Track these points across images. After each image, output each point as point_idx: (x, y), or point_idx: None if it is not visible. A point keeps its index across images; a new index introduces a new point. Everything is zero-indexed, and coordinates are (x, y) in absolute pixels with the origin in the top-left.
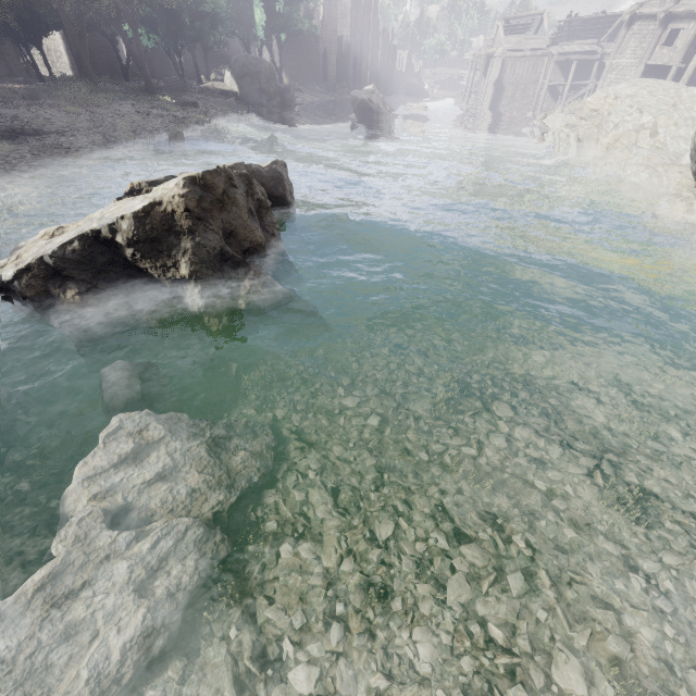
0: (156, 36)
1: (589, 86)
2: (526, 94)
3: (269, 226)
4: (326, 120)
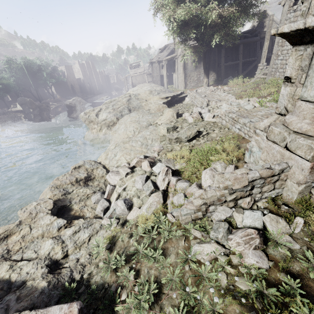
0: None
1: None
2: None
3: None
4: (64, 111)
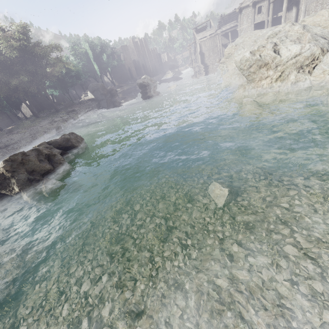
0: (57, 90)
1: None
2: (214, 52)
3: (57, 161)
4: (132, 94)
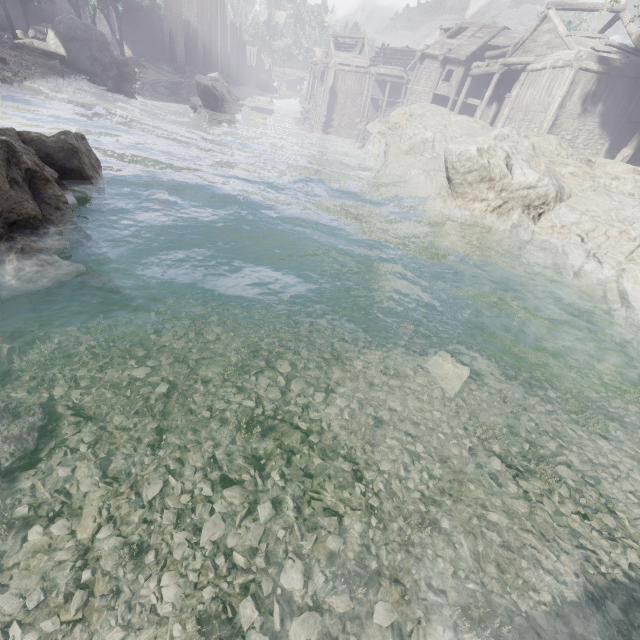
0: None
1: (401, 104)
2: (355, 103)
3: (50, 199)
4: (173, 100)
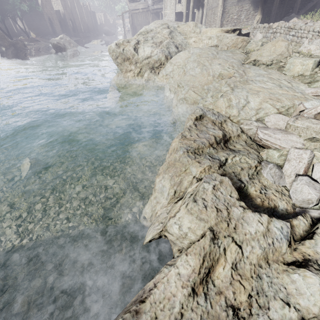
0: None
1: None
2: None
3: None
4: (48, 54)
